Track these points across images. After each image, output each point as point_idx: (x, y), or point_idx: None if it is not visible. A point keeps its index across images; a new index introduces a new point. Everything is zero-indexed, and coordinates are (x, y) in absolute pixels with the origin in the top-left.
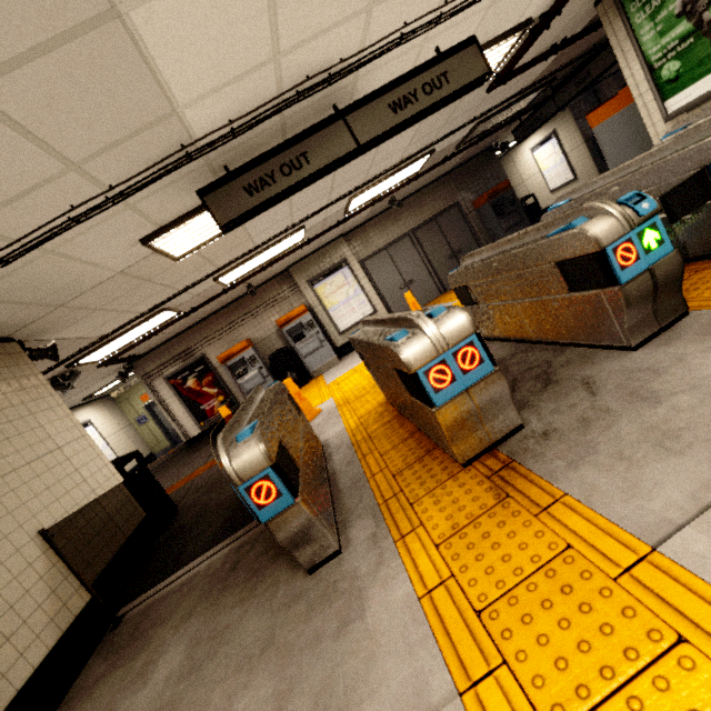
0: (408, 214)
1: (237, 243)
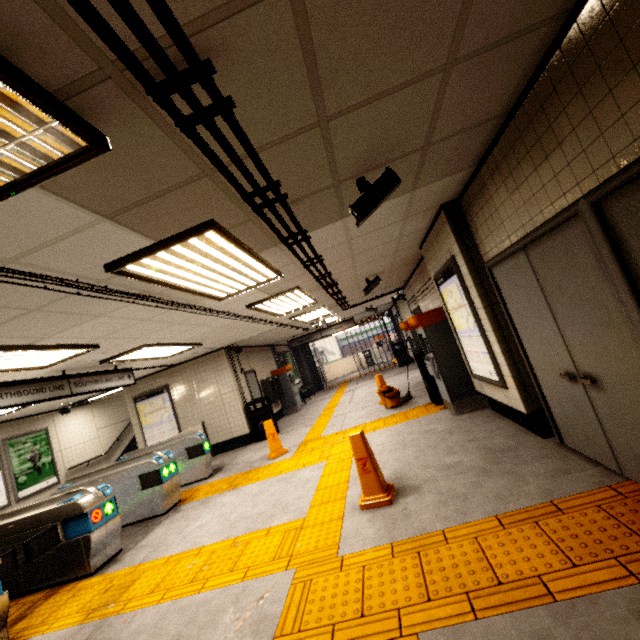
0: (582, 111)
1: (220, 329)
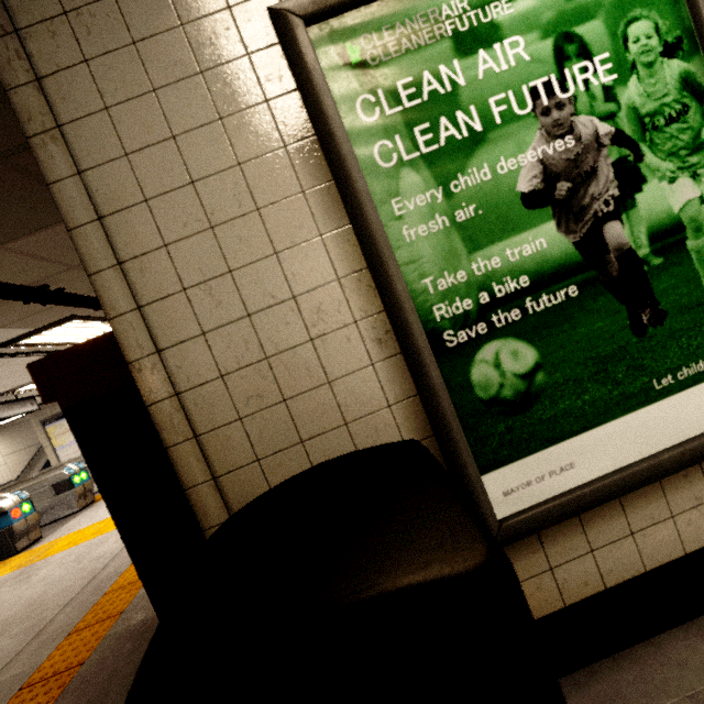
0: None
1: None
